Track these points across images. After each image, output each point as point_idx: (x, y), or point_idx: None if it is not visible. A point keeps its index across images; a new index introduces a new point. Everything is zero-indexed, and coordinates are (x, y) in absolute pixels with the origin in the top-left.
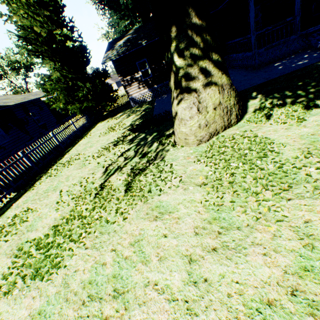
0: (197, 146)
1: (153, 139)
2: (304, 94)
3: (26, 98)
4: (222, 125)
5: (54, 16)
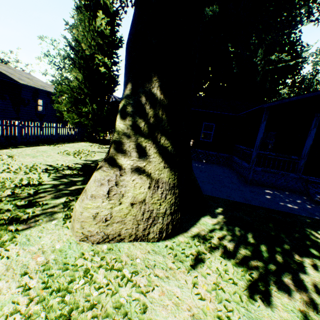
0: (78, 242)
1: (75, 190)
2: (265, 256)
3: (45, 87)
4: (133, 233)
5: (106, 47)
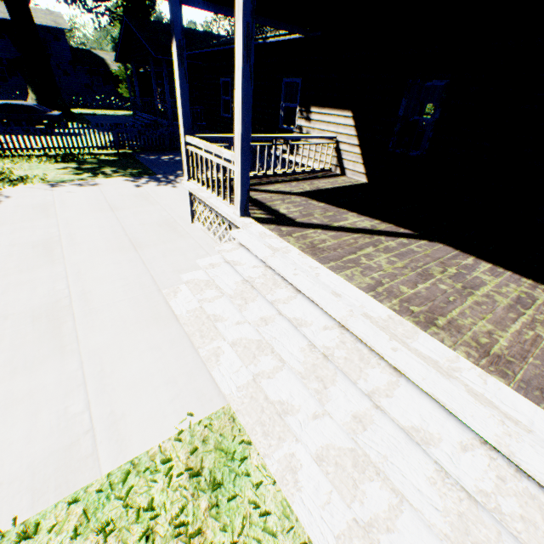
0: None
1: None
2: None
3: None
4: None
5: None
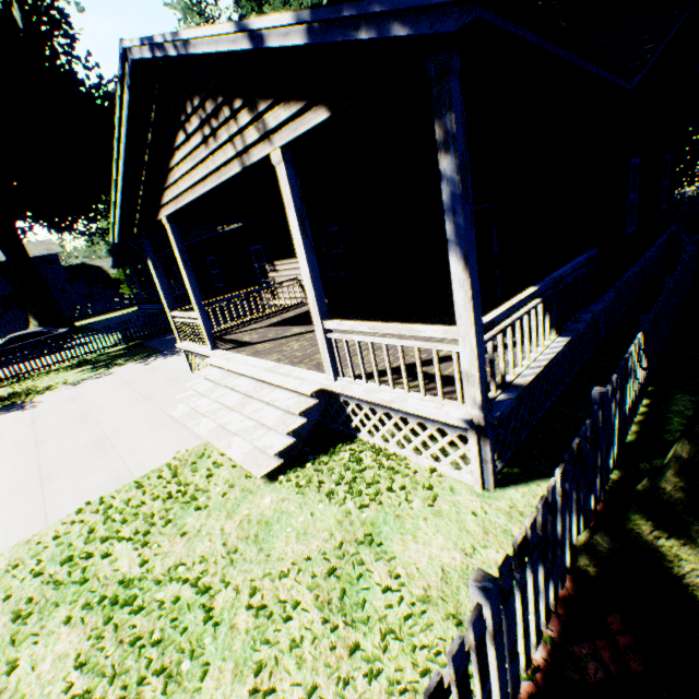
0: None
1: None
2: None
3: None
4: None
5: None
